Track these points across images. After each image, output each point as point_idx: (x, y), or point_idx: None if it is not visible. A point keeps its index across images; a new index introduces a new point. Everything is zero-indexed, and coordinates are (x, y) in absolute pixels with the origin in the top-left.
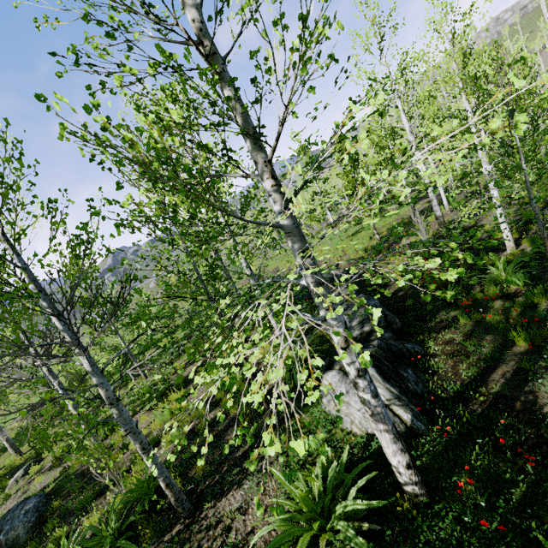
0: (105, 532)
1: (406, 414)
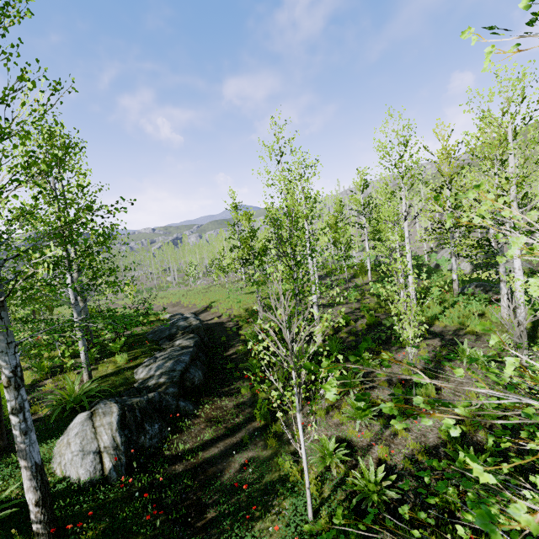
0: None
1: (109, 463)
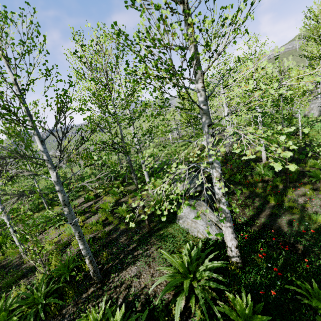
0: (36, 295)
1: None
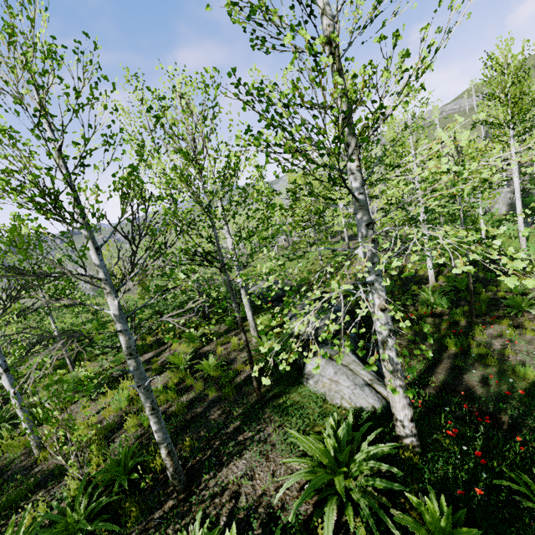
0: (71, 518)
1: (386, 391)
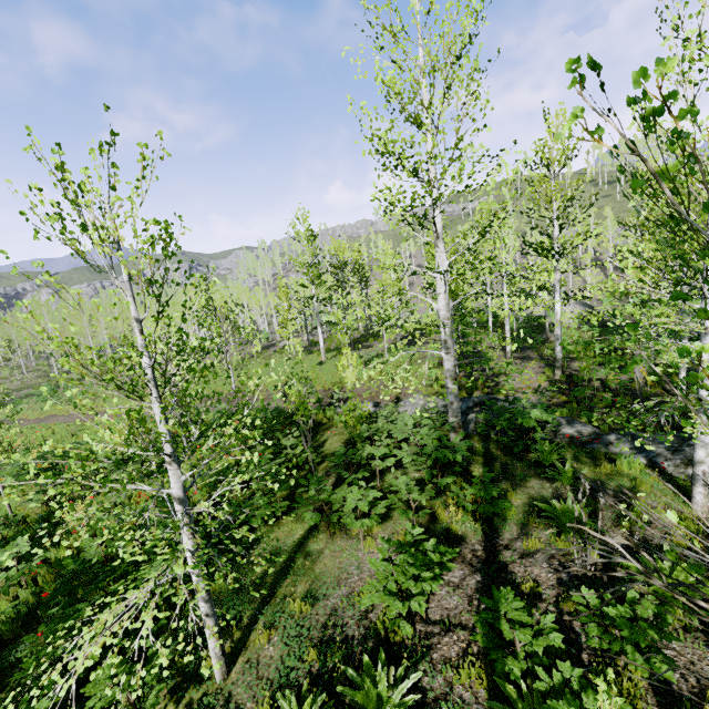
0: None
1: None
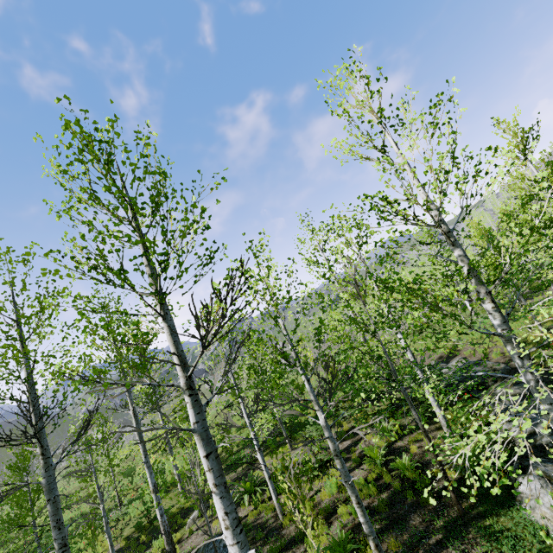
0: None
1: None
